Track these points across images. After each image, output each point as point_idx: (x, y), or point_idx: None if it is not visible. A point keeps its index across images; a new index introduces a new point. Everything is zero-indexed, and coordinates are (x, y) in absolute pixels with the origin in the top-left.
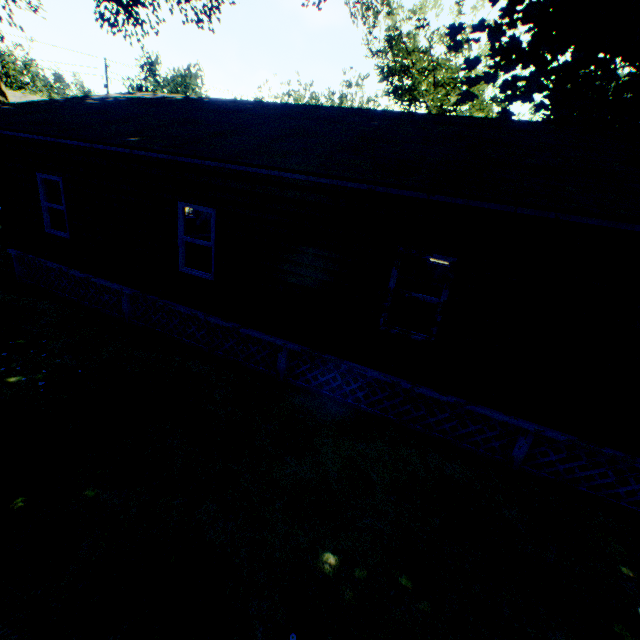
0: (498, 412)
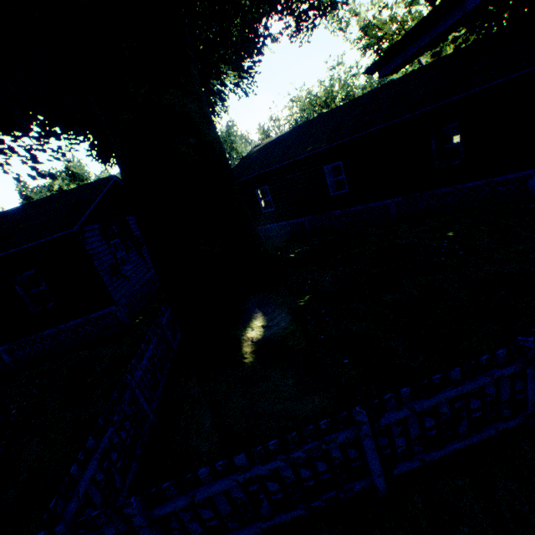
0: (511, 174)
